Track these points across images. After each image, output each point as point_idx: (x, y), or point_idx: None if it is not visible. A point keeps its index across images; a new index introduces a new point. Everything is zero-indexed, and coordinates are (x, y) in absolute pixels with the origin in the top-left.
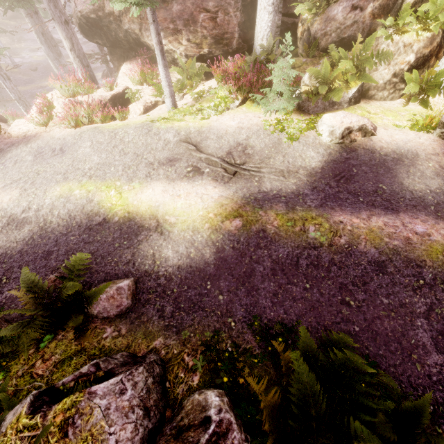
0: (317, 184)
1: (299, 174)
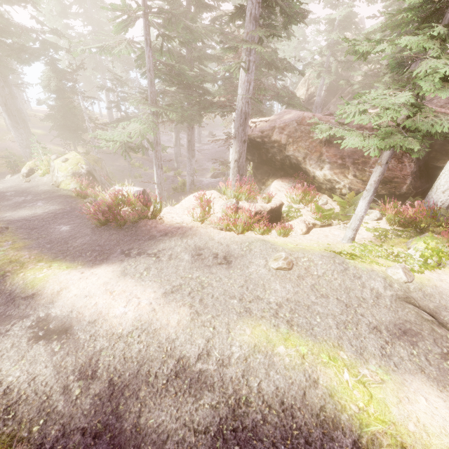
0: None
1: None
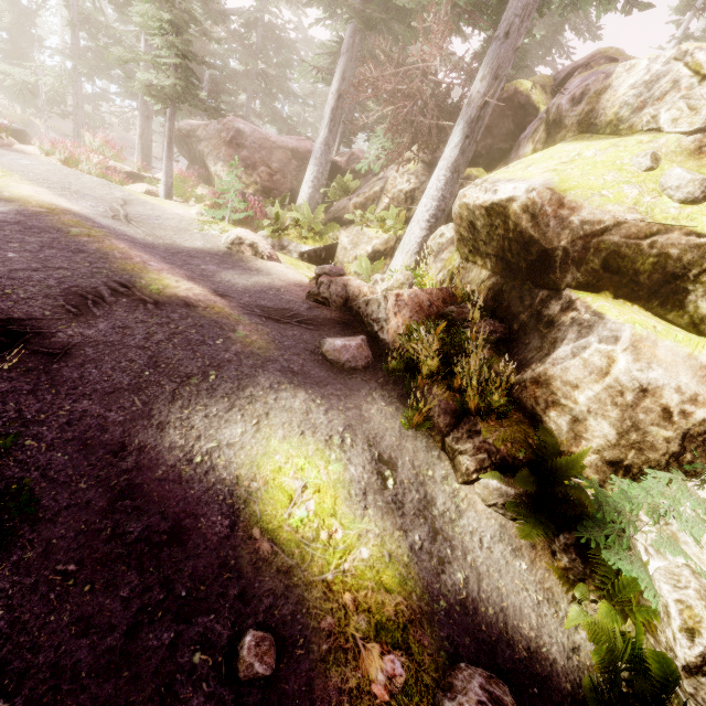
0: (162, 246)
1: (162, 240)
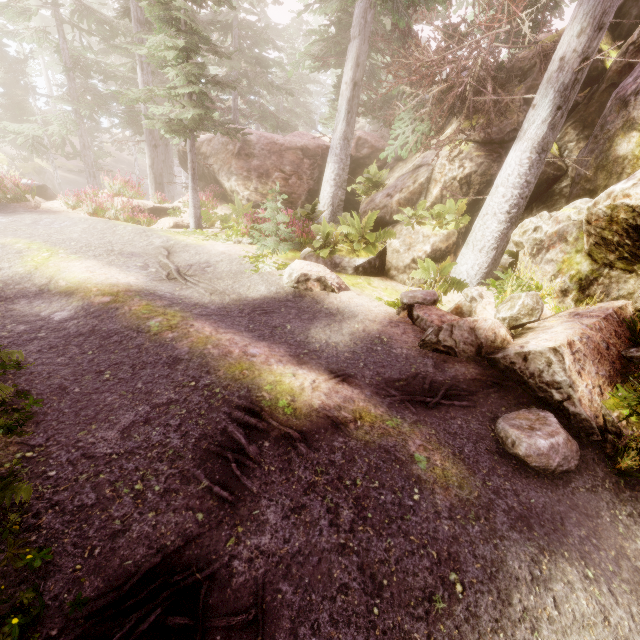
0: (233, 307)
1: (228, 296)
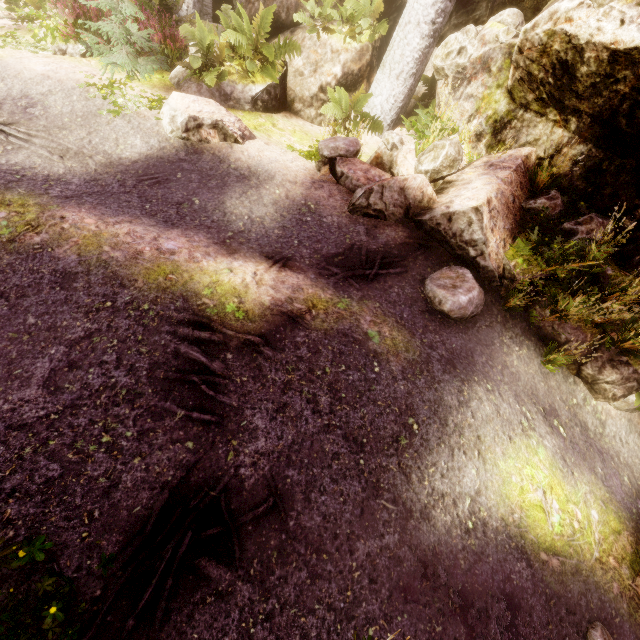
0: (106, 177)
1: (91, 160)
